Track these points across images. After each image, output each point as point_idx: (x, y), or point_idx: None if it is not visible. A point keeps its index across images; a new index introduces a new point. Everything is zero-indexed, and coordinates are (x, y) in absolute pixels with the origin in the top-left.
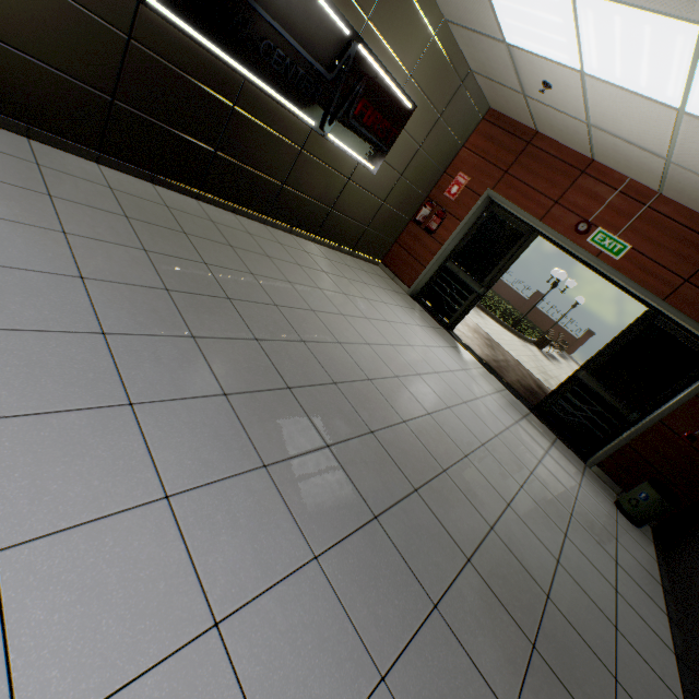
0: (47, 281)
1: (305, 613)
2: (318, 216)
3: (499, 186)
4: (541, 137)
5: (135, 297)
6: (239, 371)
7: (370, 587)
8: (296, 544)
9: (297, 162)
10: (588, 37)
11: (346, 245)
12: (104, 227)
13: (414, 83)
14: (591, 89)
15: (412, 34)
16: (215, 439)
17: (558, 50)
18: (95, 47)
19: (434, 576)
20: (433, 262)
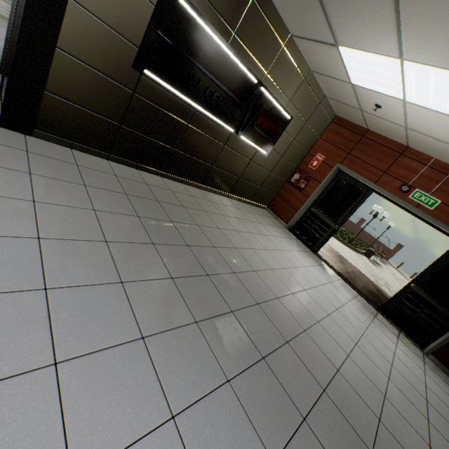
0: (88, 246)
1: None
2: (231, 182)
3: (345, 161)
4: (371, 132)
5: (136, 252)
6: (201, 302)
7: None
8: None
9: (221, 152)
10: (410, 83)
11: (247, 198)
12: (114, 203)
13: (291, 105)
14: (410, 109)
15: (291, 79)
16: (195, 361)
17: (388, 89)
18: (115, 98)
19: None
20: (302, 208)
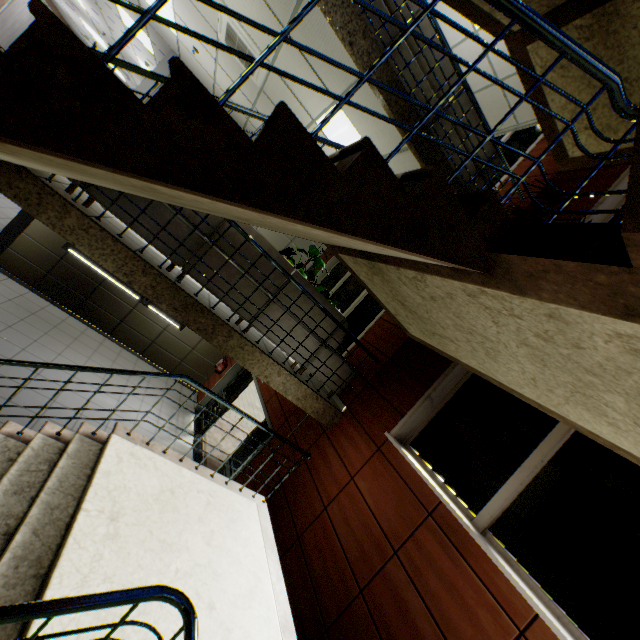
0: None
1: None
2: (144, 344)
3: None
4: None
5: None
6: None
7: None
8: None
9: (131, 313)
10: None
11: (166, 368)
12: None
13: None
14: None
15: None
16: None
17: None
18: (49, 259)
19: None
20: (212, 389)
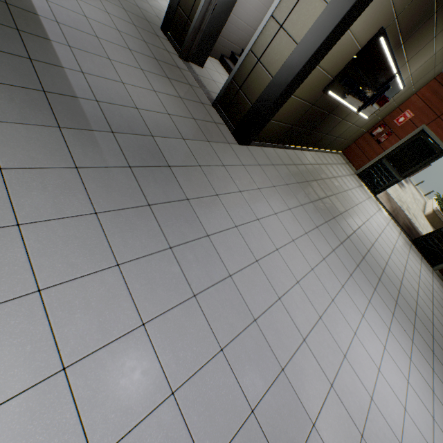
0: (316, 233)
1: (397, 327)
2: (329, 142)
3: (431, 124)
4: None
5: (326, 230)
6: (354, 255)
7: (403, 321)
8: (389, 311)
9: (337, 124)
10: None
11: (332, 149)
12: (301, 195)
13: (410, 77)
14: None
15: (423, 58)
16: (365, 282)
17: None
18: (299, 112)
19: (411, 318)
20: (375, 159)
